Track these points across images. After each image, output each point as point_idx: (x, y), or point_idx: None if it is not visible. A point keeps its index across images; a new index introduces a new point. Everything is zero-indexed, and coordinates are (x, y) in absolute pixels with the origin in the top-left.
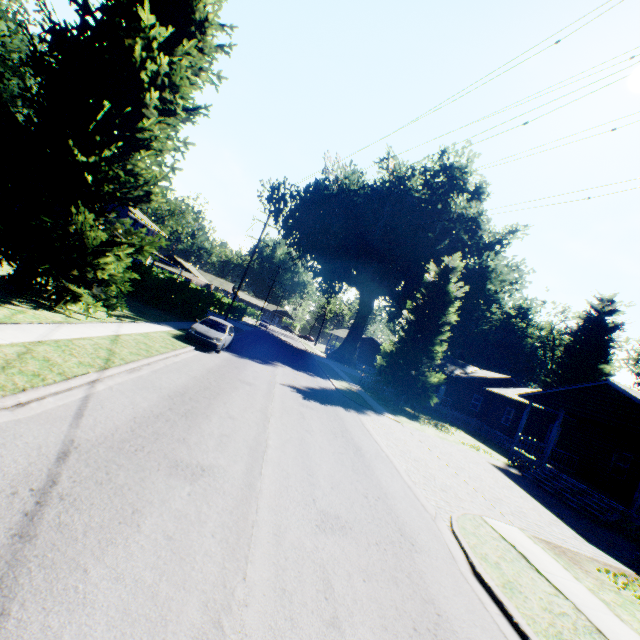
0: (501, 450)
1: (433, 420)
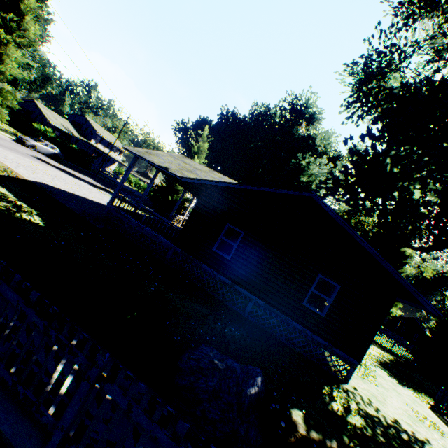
0: None
1: None
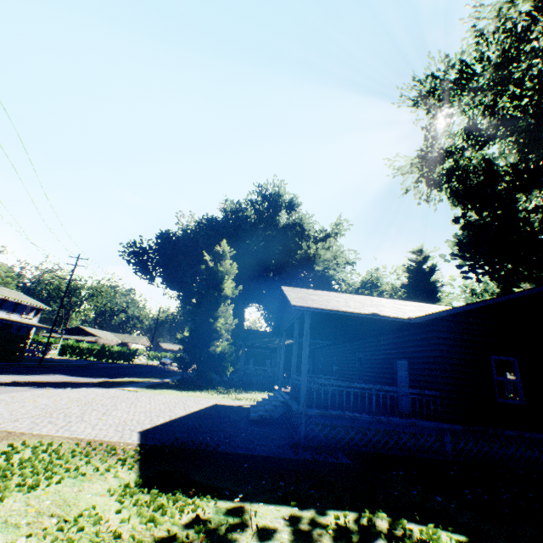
0: None
1: (242, 390)
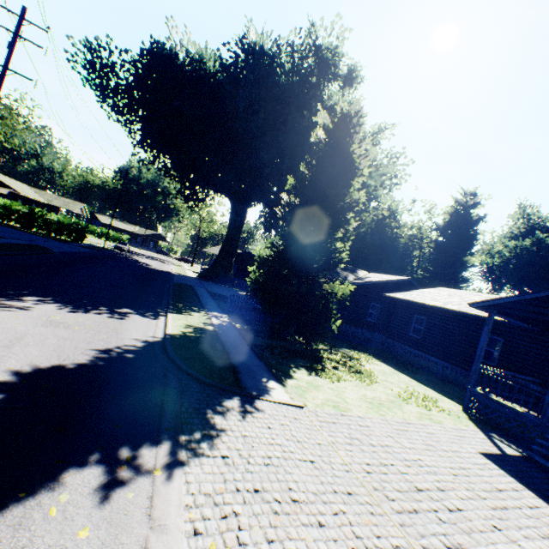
0: (423, 375)
1: (335, 349)
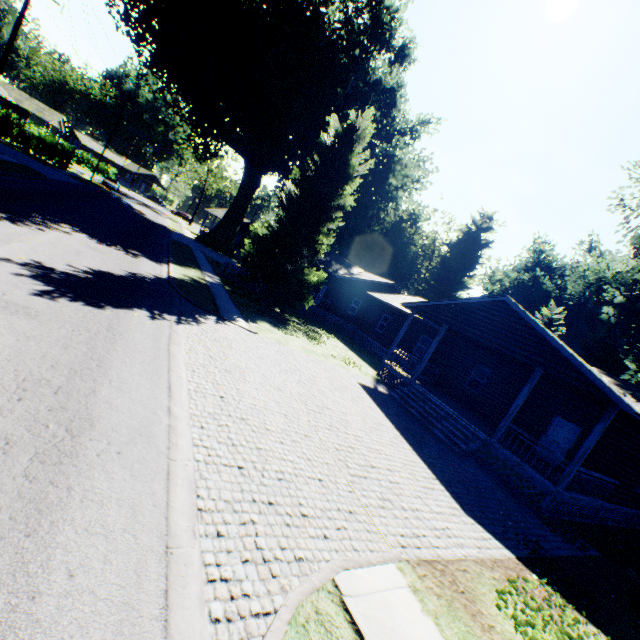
0: (371, 358)
1: (306, 325)
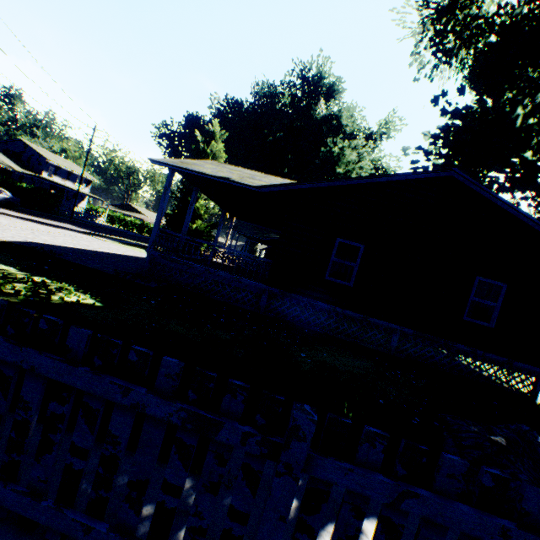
0: None
1: None
